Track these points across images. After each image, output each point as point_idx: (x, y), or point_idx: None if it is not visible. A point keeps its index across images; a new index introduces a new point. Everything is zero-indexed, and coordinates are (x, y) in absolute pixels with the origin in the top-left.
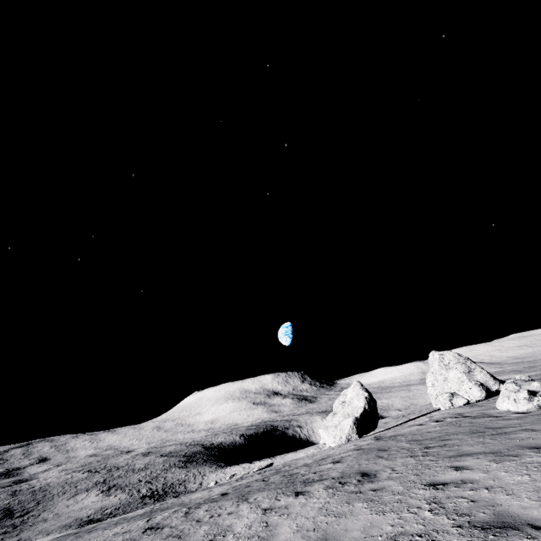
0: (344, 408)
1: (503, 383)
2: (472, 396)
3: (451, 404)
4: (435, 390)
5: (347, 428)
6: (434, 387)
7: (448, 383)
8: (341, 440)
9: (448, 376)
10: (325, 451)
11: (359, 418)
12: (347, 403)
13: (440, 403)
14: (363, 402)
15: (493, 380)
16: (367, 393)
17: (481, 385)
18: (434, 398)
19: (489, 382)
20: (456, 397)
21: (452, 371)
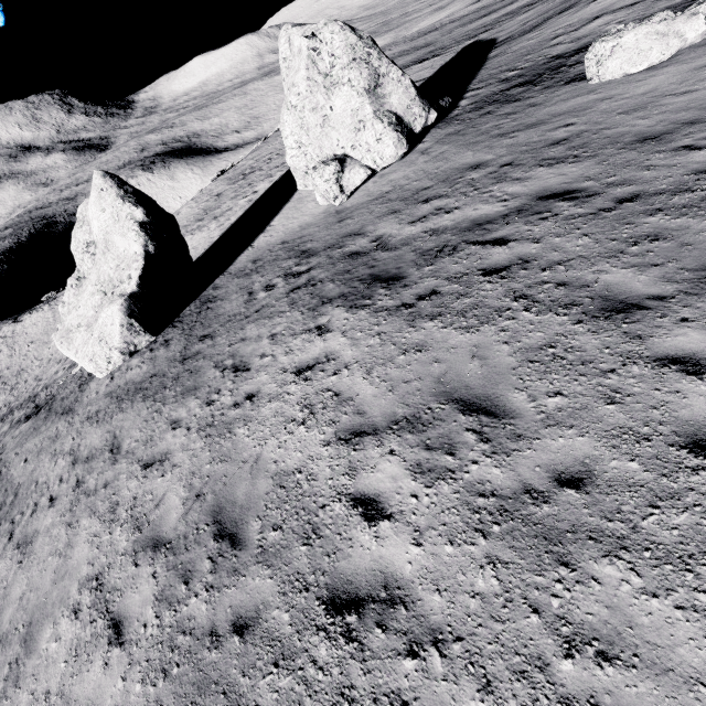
0: (97, 265)
1: (434, 105)
2: (380, 158)
3: (340, 190)
4: (304, 157)
5: (116, 333)
6: (302, 149)
7: (332, 132)
8: (114, 363)
9: (331, 111)
10: (56, 474)
11: (140, 294)
12: (101, 248)
13: (317, 190)
14: (137, 242)
15: (420, 104)
16: (141, 210)
17: (399, 126)
18: (301, 175)
19: (412, 111)
20: (348, 170)
21: (340, 93)
